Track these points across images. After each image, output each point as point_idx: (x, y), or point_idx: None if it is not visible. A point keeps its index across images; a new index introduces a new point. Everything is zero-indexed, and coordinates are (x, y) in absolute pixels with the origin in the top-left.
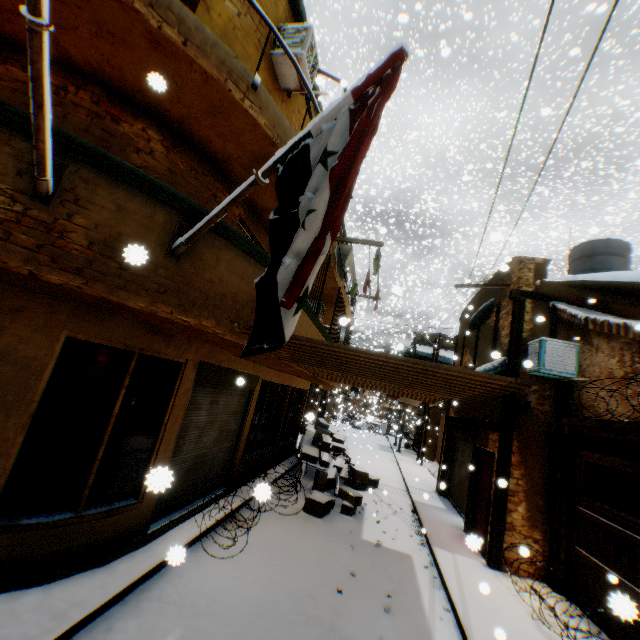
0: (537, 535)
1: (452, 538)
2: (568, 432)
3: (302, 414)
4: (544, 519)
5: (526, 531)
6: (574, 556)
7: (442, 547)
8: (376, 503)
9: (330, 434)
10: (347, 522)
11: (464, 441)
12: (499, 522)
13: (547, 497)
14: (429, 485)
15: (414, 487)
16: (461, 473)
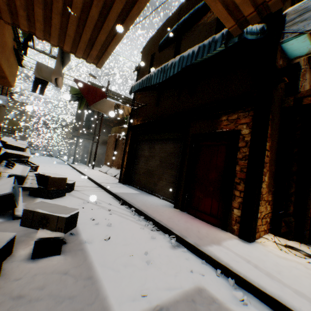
0: (270, 198)
1: (187, 222)
2: (310, 102)
3: None
4: (273, 183)
5: (266, 197)
6: (310, 208)
7: (207, 243)
8: (84, 208)
9: (0, 138)
10: (57, 285)
11: (152, 140)
12: (258, 196)
13: (276, 164)
14: (111, 179)
15: (104, 183)
16: (150, 165)
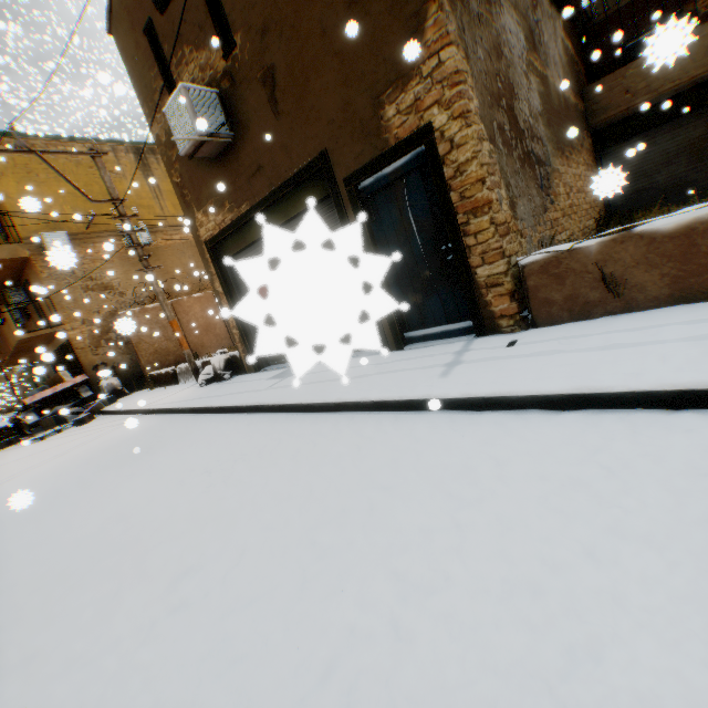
0: None
1: None
2: None
3: (83, 365)
4: None
5: None
6: None
7: None
8: None
9: None
10: None
11: None
12: None
13: None
14: None
15: None
16: None
